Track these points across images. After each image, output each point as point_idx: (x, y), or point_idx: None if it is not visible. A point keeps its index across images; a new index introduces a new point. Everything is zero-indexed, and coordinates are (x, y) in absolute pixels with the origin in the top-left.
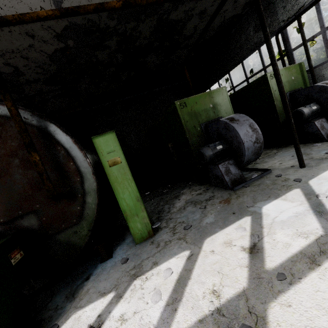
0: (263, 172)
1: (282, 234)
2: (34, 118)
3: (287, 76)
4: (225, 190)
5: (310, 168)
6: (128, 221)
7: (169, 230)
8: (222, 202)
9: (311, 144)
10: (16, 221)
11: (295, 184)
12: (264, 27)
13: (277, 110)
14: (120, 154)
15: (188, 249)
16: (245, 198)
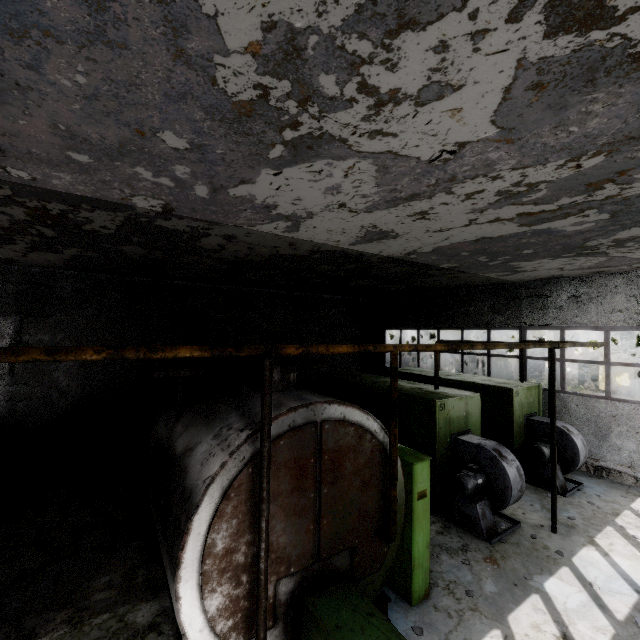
0: (515, 525)
1: (583, 626)
2: (381, 432)
3: (527, 396)
4: (478, 540)
5: (564, 538)
6: (414, 572)
7: (446, 592)
8: (488, 561)
9: (544, 491)
10: (332, 558)
11: (560, 559)
12: (554, 384)
13: (514, 433)
14: (428, 485)
15: (497, 628)
16: (514, 562)
